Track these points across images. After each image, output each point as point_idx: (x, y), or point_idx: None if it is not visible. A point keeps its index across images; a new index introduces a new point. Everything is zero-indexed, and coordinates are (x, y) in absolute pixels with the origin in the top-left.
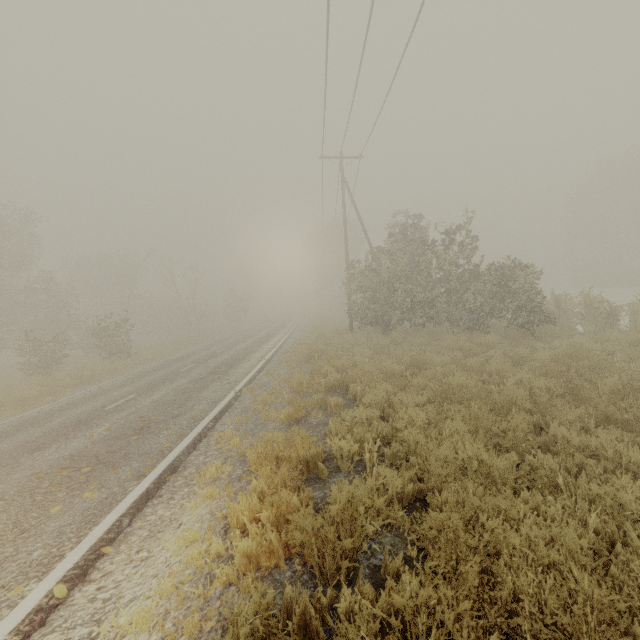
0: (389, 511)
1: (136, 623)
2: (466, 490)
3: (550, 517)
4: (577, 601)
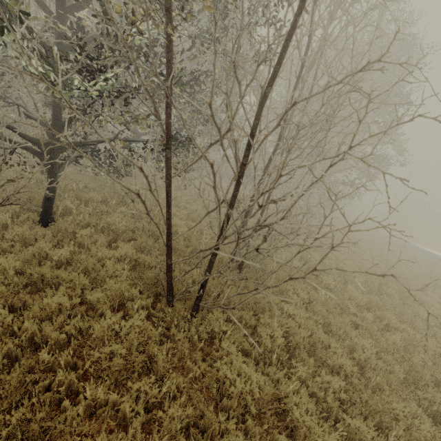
0: None
1: None
2: None
3: None
4: None
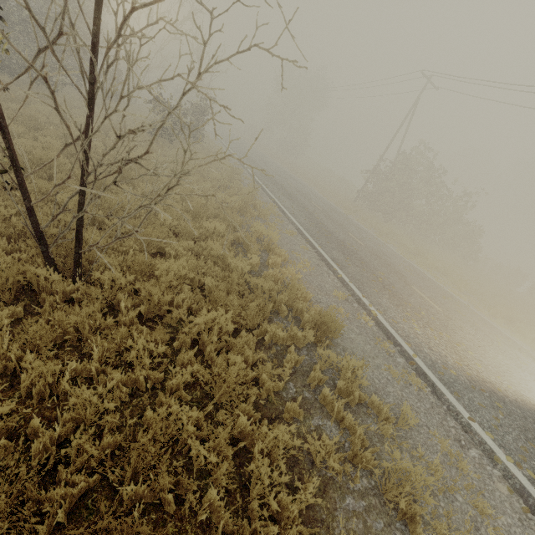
0: None
1: None
2: None
3: None
4: None
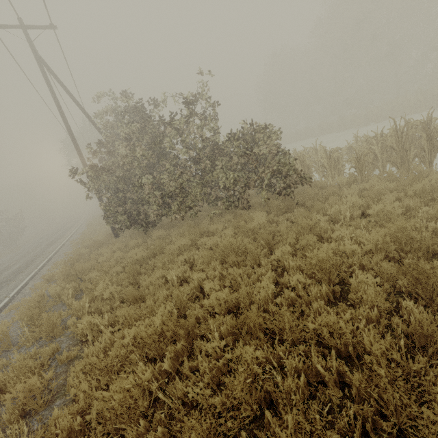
0: None
1: None
2: None
3: None
4: None
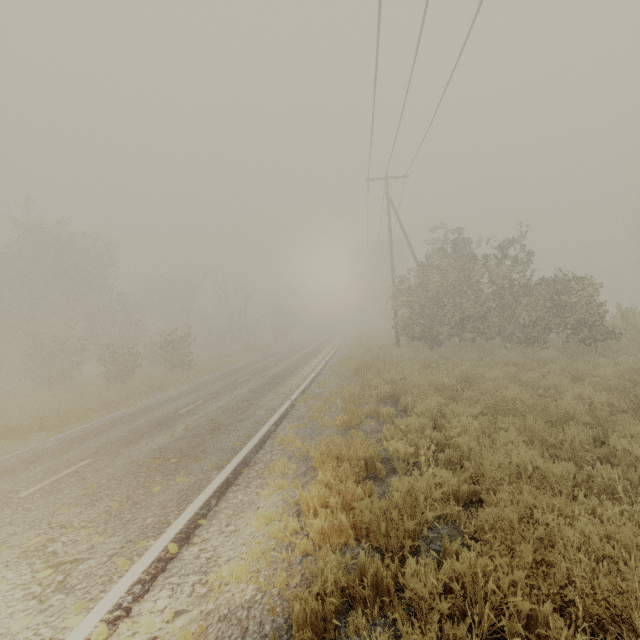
0: (445, 507)
1: (236, 575)
2: (521, 492)
3: (607, 520)
4: (629, 585)
